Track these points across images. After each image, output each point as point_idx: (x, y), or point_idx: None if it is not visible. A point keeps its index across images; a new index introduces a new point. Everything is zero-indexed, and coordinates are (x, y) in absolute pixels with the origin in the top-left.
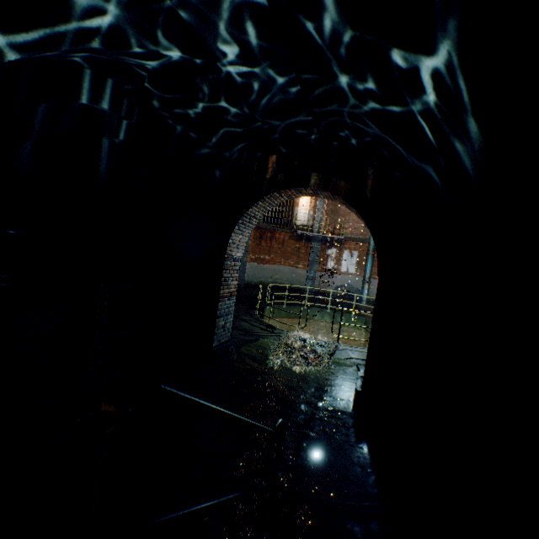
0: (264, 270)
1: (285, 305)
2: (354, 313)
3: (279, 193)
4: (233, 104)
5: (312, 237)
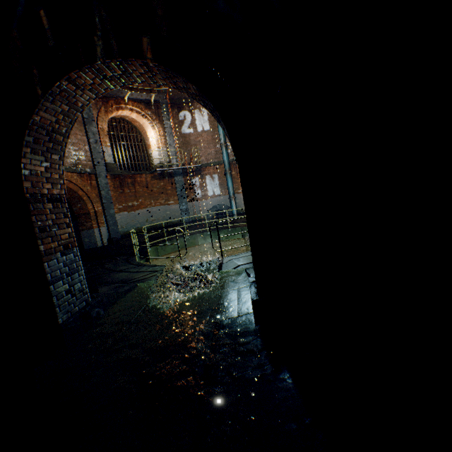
0: (138, 216)
1: (167, 241)
2: (231, 227)
3: (70, 81)
4: None
5: (173, 172)
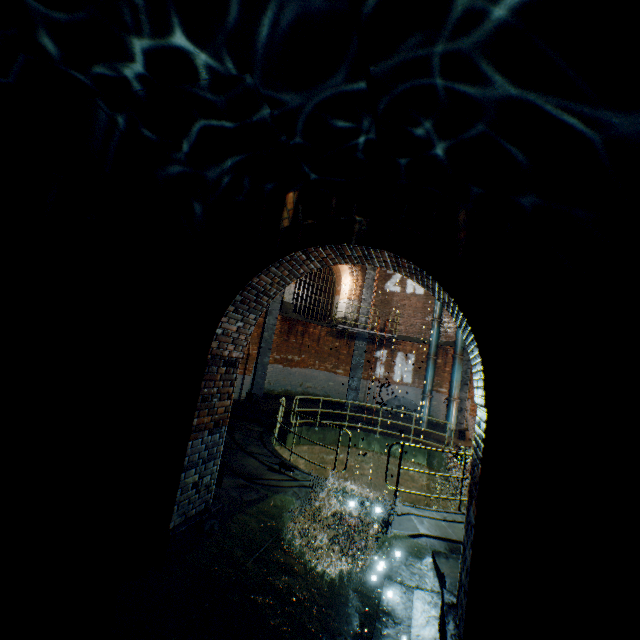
0: (292, 375)
1: (317, 426)
2: (413, 440)
3: (305, 253)
4: (206, 46)
5: (357, 333)
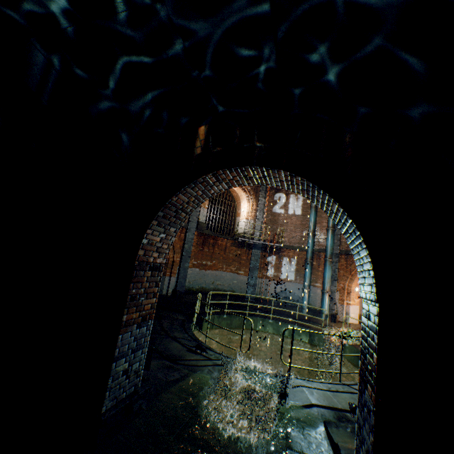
0: (206, 276)
1: (225, 314)
2: (298, 323)
3: (215, 175)
4: None
5: (253, 244)
